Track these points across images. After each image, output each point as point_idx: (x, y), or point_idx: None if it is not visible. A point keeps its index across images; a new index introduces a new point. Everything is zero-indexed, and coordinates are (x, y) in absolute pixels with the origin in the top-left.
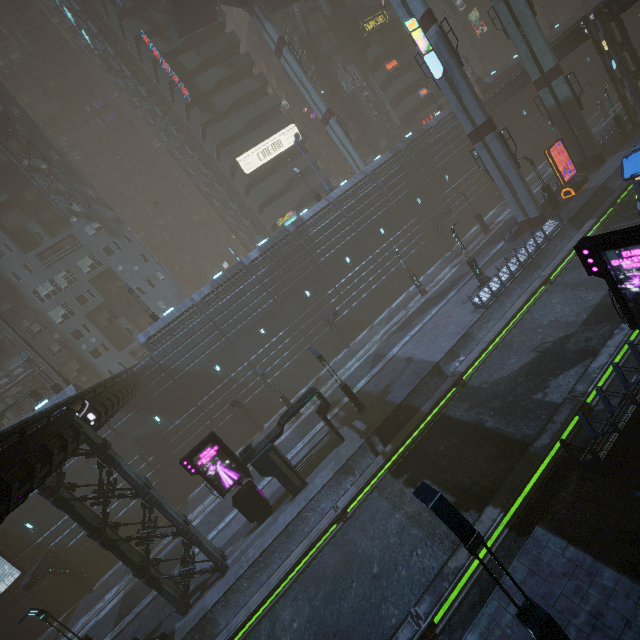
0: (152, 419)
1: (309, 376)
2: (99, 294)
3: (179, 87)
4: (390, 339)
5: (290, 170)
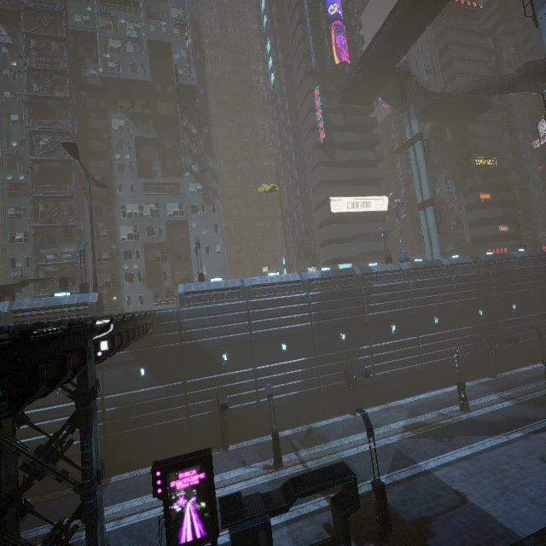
0: (138, 369)
1: (300, 420)
2: (165, 235)
3: (319, 131)
4: (419, 441)
5: (365, 227)
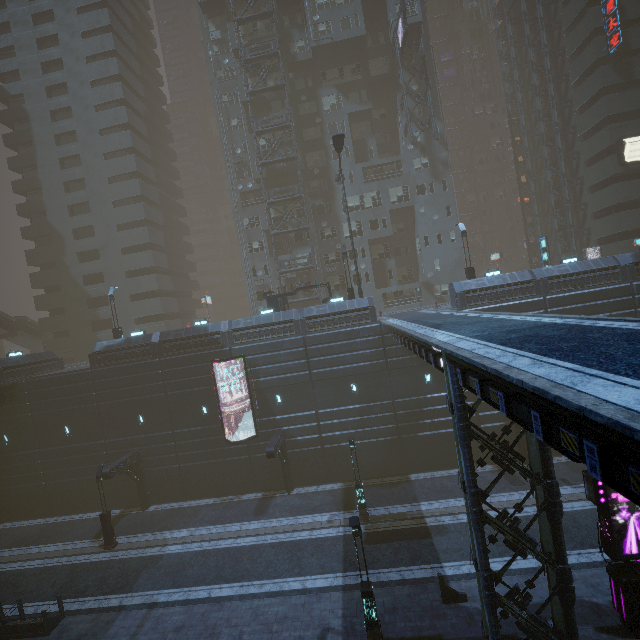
0: (423, 374)
1: None
2: (390, 226)
3: (606, 35)
4: None
5: None
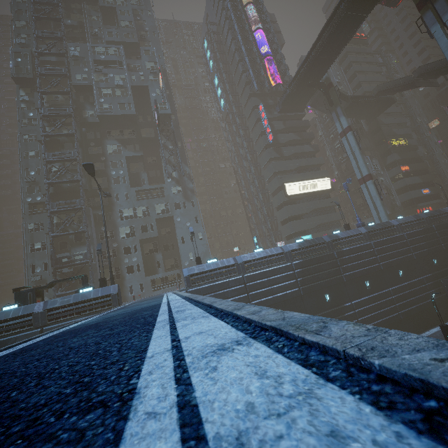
0: None
1: None
2: (156, 230)
3: (267, 135)
4: None
5: (316, 204)
